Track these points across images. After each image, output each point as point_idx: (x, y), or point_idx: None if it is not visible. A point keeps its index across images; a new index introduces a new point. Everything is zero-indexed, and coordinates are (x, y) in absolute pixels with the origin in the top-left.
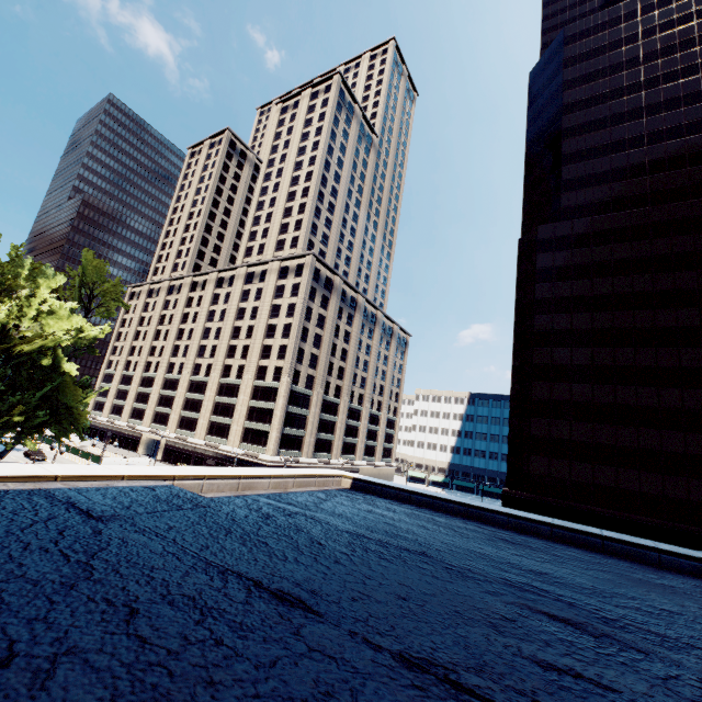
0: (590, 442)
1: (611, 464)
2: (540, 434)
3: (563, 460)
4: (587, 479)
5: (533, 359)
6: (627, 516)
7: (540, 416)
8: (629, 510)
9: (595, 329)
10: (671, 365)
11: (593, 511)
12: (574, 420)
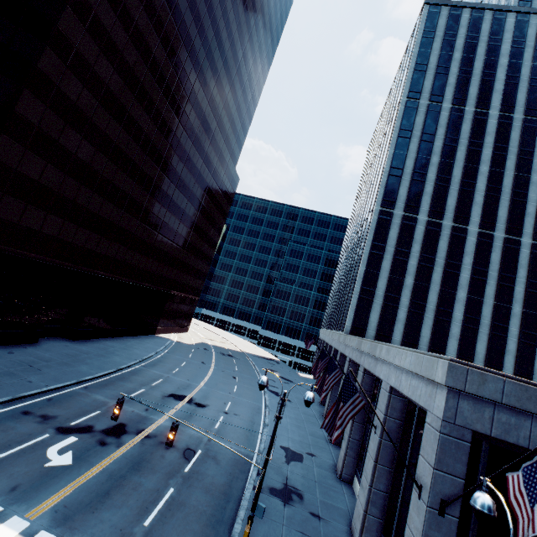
0: (56, 192)
1: (63, 217)
2: (6, 161)
3: (21, 201)
4: (37, 226)
5: (41, 61)
6: (55, 261)
7: (16, 139)
8: (58, 257)
9: (109, 88)
10: (131, 157)
11: (28, 257)
12: (52, 163)
